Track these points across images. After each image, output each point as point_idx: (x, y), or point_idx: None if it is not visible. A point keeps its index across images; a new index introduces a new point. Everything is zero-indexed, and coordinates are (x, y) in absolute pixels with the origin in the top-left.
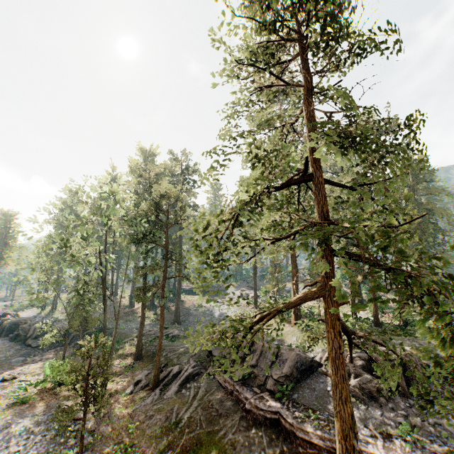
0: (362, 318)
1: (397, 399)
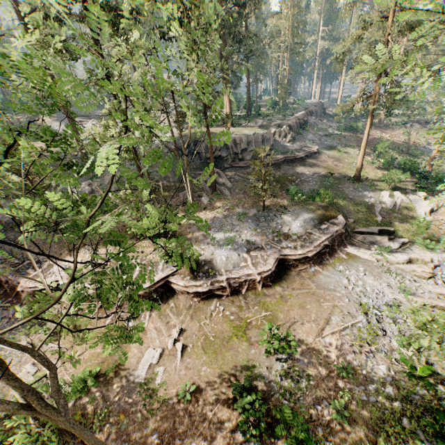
0: None
1: (297, 137)
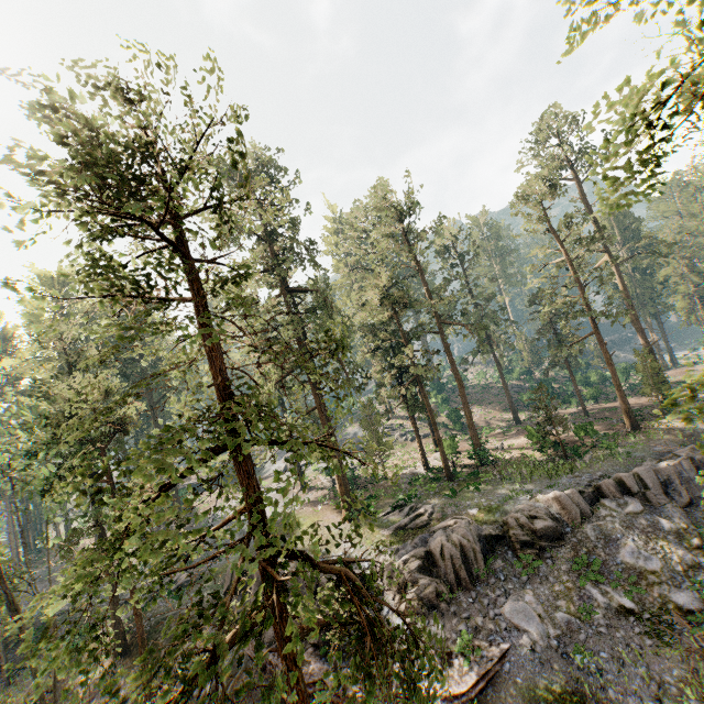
0: (438, 465)
1: (460, 597)
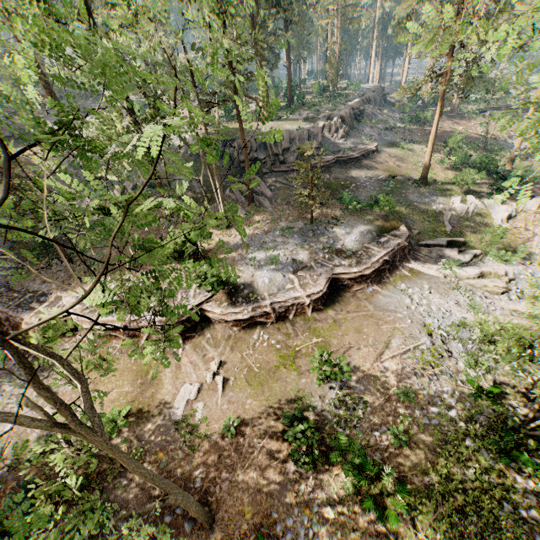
0: None
1: (351, 132)
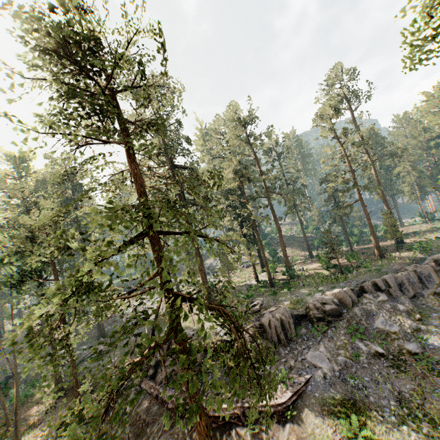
0: (264, 280)
1: (280, 350)
